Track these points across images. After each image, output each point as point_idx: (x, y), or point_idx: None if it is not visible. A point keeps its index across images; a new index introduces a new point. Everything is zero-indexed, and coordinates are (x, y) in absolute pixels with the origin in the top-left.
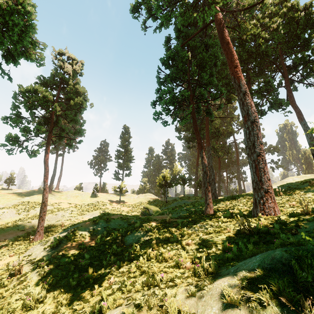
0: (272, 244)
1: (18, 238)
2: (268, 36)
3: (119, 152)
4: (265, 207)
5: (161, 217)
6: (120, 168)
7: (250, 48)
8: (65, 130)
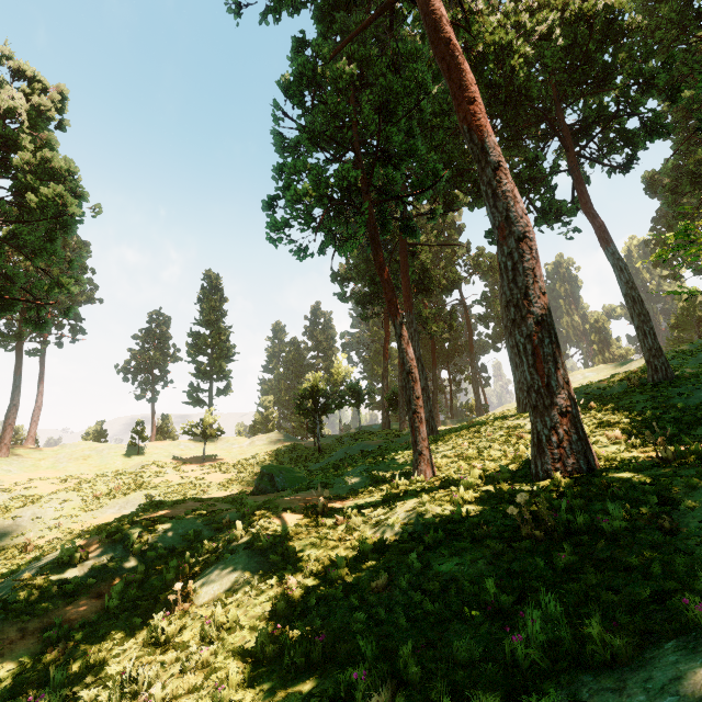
0: (621, 573)
1: None
2: (530, 51)
3: (199, 337)
4: (565, 452)
5: (304, 497)
6: (202, 376)
7: (494, 77)
8: (18, 279)
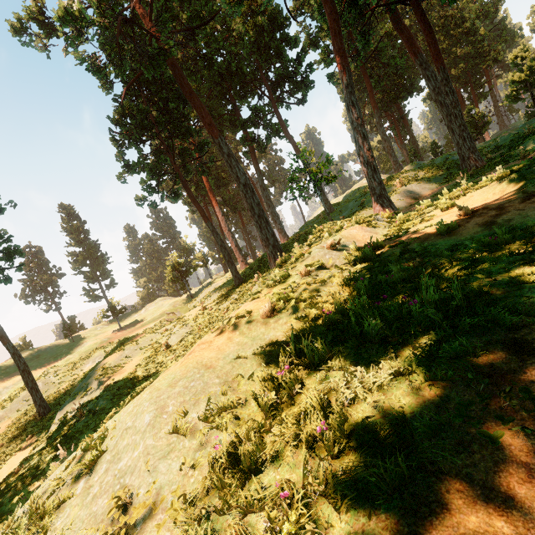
0: None
1: (6, 433)
2: (235, 49)
3: (76, 255)
4: (276, 258)
5: (194, 310)
6: (91, 280)
7: (220, 70)
8: None
